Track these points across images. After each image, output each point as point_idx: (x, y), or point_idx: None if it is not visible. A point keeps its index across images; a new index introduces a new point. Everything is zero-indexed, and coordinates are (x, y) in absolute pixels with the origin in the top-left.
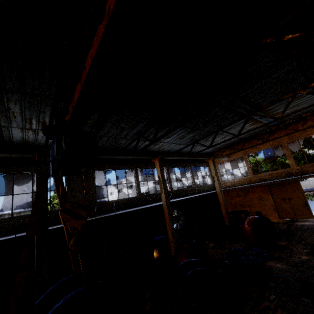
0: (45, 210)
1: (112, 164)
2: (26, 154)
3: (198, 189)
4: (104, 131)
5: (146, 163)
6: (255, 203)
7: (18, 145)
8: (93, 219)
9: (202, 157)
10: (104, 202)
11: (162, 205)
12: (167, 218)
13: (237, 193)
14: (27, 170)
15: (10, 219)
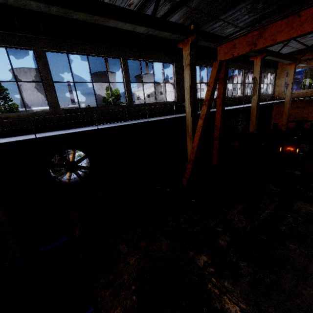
0: (195, 98)
1: (206, 59)
2: (183, 36)
3: (261, 97)
4: (231, 12)
5: (231, 62)
6: (312, 116)
7: (178, 24)
8: (212, 111)
9: (290, 60)
10: (198, 99)
11: (249, 107)
12: (252, 118)
13: (297, 105)
14: (149, 58)
15: (145, 105)
